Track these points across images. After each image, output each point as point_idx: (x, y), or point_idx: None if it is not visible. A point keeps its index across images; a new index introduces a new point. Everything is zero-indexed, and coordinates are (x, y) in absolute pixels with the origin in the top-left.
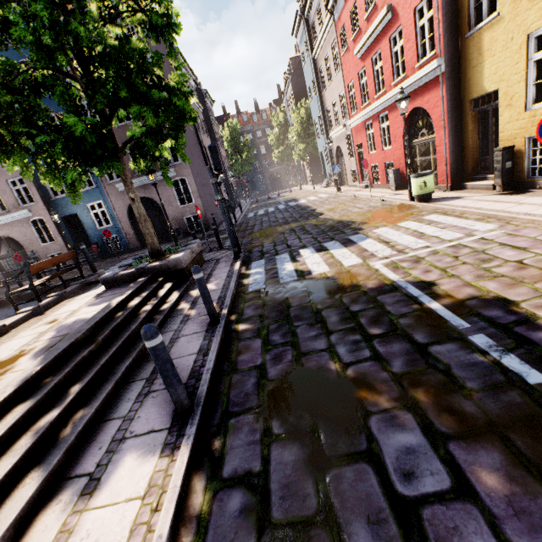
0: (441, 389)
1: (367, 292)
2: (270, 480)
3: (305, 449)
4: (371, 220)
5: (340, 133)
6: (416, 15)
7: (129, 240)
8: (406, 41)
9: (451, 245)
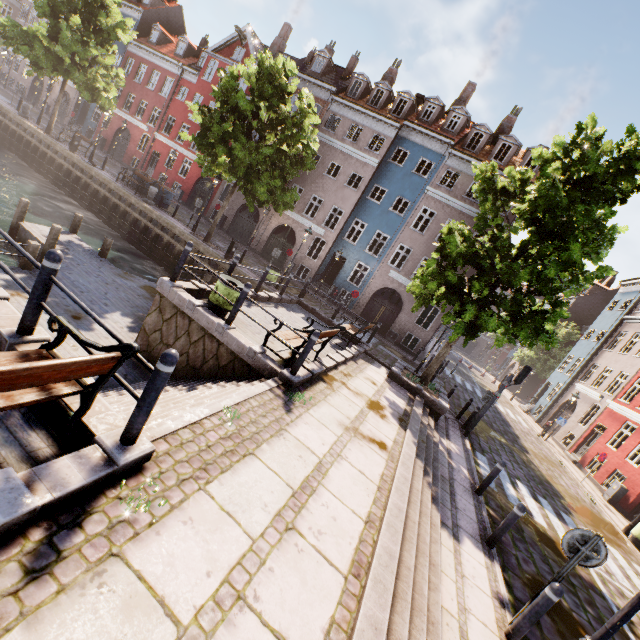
0: None
1: (581, 578)
2: (540, 620)
3: (554, 624)
4: (580, 512)
5: (590, 396)
6: None
7: (357, 306)
8: None
9: None
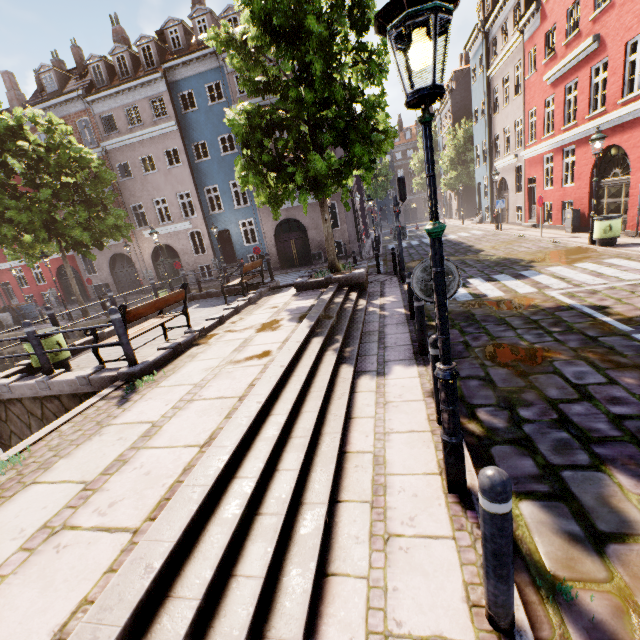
0: (605, 354)
1: (544, 310)
2: (493, 378)
3: (512, 370)
4: (542, 260)
5: (509, 163)
6: (627, 49)
7: (271, 259)
8: (610, 74)
9: (630, 283)
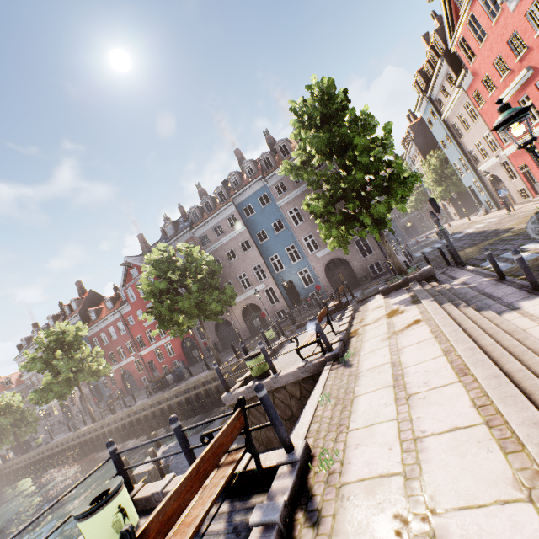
0: None
1: None
2: None
3: None
4: None
5: (493, 164)
6: None
7: (328, 291)
8: None
9: None
